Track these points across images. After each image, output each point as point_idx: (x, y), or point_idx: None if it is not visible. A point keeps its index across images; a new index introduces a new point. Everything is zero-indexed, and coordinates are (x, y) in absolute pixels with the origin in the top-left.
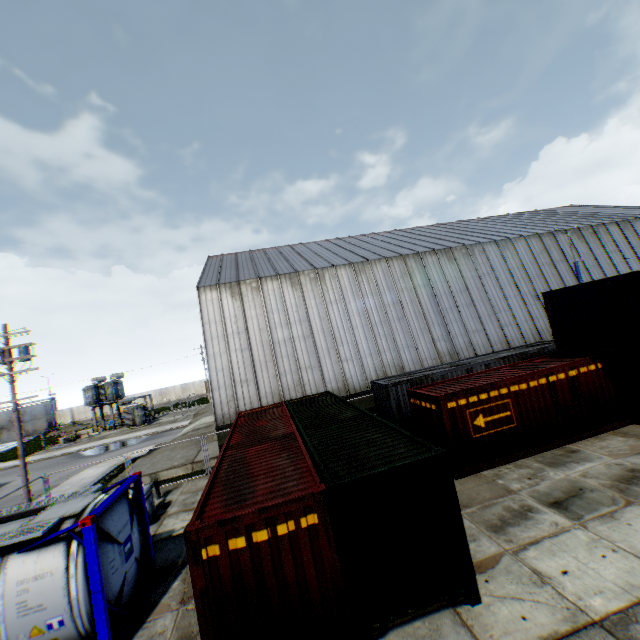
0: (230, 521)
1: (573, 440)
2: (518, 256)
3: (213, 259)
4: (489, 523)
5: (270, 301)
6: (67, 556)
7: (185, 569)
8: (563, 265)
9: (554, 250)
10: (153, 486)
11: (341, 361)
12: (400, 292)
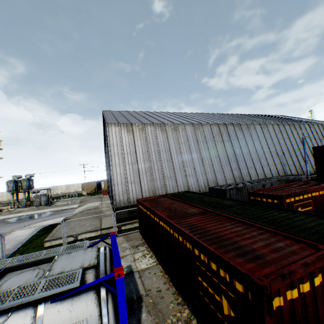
0: (288, 275)
1: None
2: (269, 133)
3: (106, 112)
4: None
5: (149, 137)
6: (98, 304)
7: (144, 303)
8: (287, 140)
9: (283, 132)
10: None
11: (186, 175)
12: (216, 142)
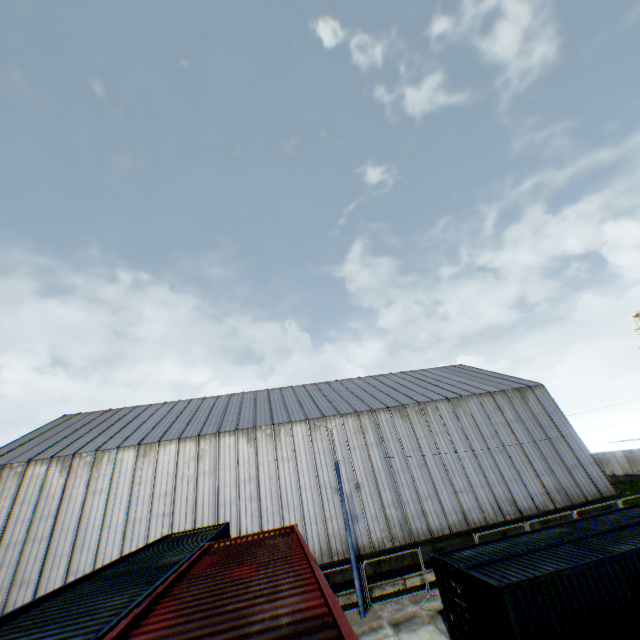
0: None
1: None
2: (328, 438)
3: (59, 421)
4: None
5: (27, 489)
6: None
7: None
8: (379, 449)
9: (372, 431)
10: None
11: (69, 573)
12: (179, 480)
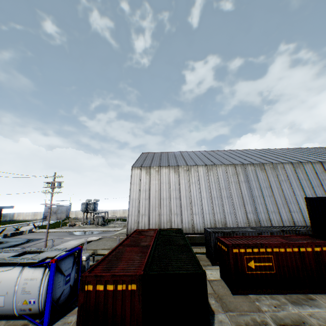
0: (99, 276)
1: (314, 292)
2: (305, 173)
3: (144, 154)
4: (238, 324)
5: (163, 178)
6: (43, 273)
7: None
8: None
9: None
10: (92, 255)
11: (192, 214)
12: (230, 183)
